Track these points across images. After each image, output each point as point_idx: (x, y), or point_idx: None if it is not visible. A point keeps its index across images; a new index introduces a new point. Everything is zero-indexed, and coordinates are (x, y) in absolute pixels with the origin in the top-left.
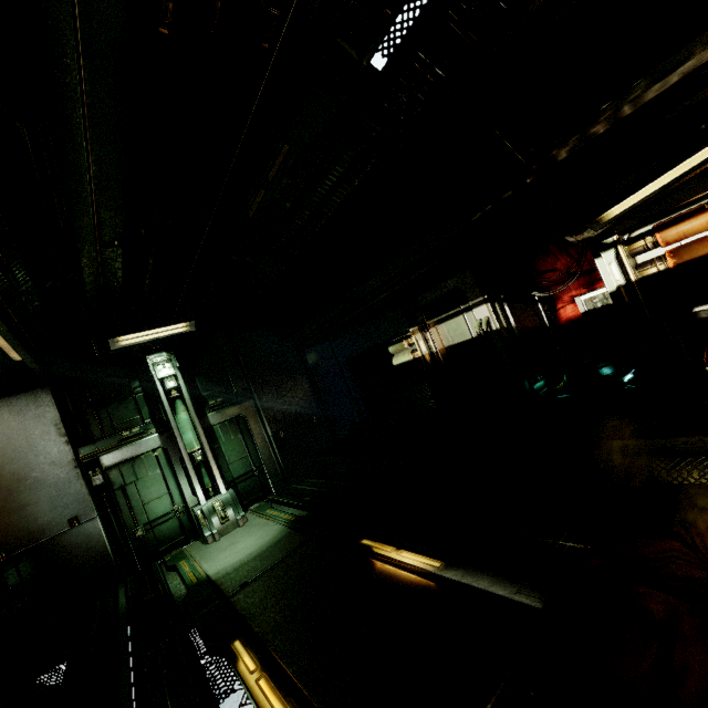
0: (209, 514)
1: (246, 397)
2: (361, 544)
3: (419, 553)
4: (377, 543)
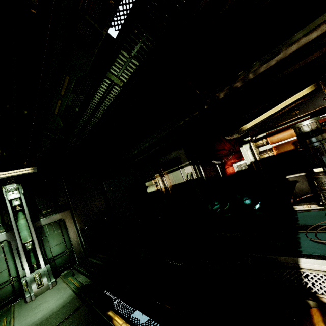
0: (30, 283)
1: (66, 208)
2: (107, 315)
3: None
4: (116, 316)
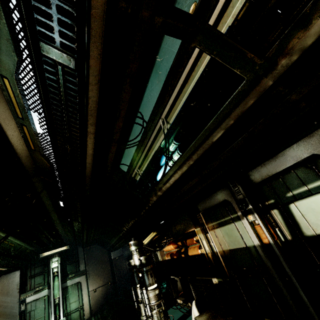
0: None
1: (83, 273)
2: None
3: None
4: None
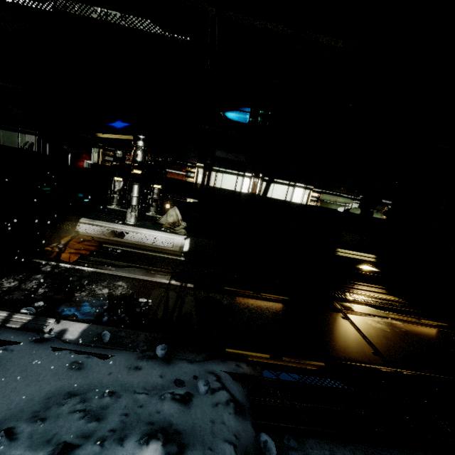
0: None
1: None
2: None
3: None
4: None
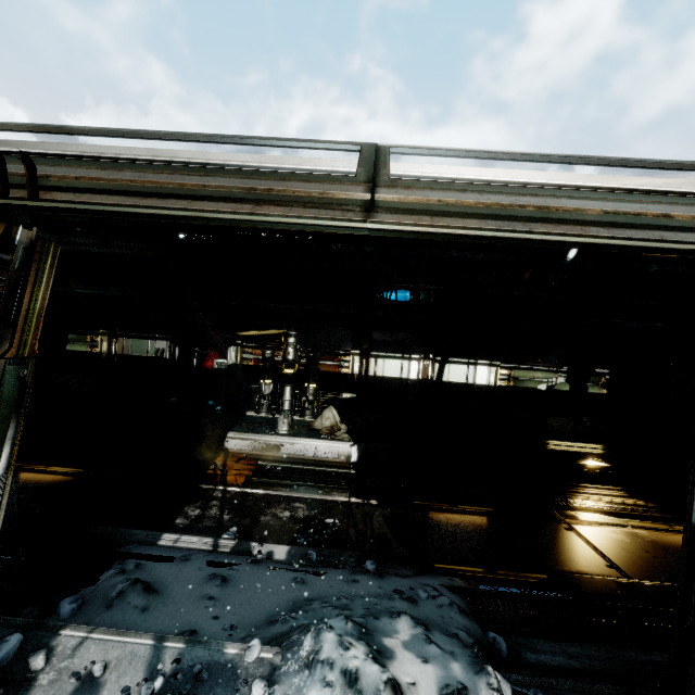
0: None
1: None
2: None
3: (68, 467)
4: (28, 464)
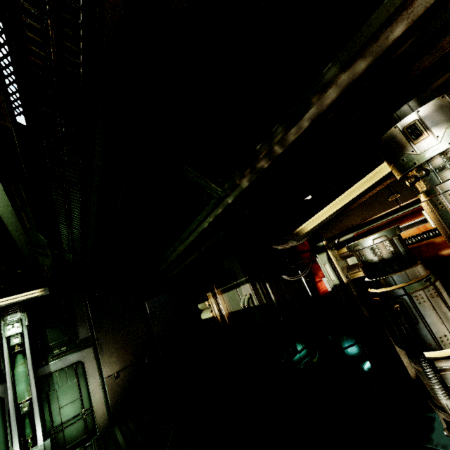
0: None
1: (87, 344)
2: None
3: None
4: None
